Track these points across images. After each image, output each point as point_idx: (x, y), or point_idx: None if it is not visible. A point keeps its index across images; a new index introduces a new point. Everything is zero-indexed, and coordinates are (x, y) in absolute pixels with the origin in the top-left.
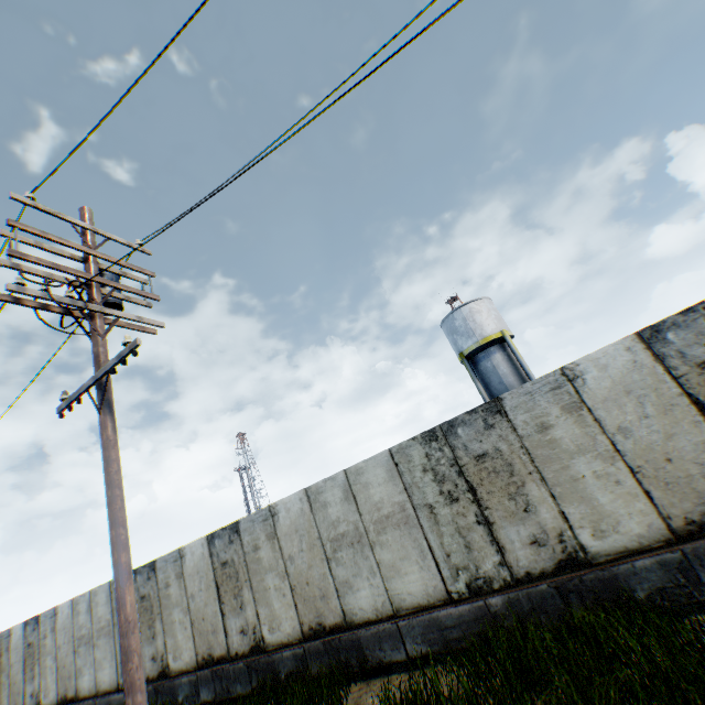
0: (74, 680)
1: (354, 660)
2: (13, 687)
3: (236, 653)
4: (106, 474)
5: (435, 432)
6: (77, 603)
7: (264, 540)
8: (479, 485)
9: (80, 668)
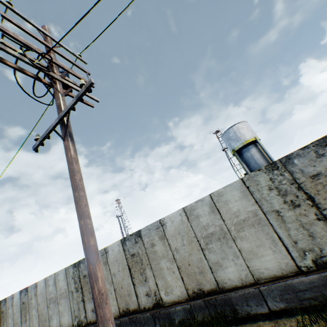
0: (48, 322)
1: (227, 312)
2: (15, 326)
3: (144, 308)
4: (72, 180)
5: (275, 164)
6: (47, 280)
7: (158, 240)
8: (315, 194)
9: (51, 315)
